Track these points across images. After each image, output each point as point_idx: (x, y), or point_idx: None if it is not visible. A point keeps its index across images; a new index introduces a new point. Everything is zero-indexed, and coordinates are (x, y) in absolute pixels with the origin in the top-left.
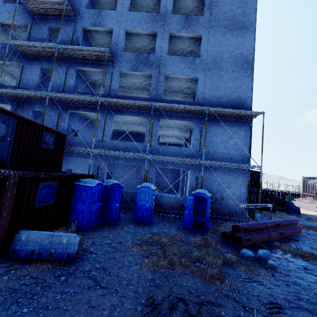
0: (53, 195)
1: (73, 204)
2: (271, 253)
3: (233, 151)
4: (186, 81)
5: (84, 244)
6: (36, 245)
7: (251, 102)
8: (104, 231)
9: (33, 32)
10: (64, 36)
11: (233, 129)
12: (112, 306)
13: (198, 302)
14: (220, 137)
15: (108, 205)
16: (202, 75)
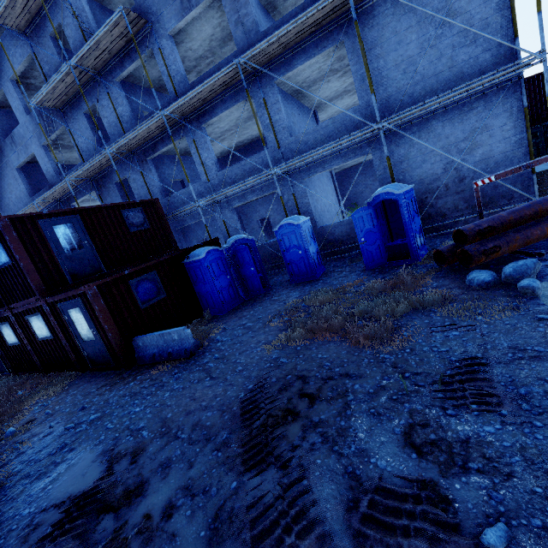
0: (159, 288)
1: (195, 289)
2: None
3: (461, 54)
4: None
5: (213, 333)
6: (154, 348)
7: None
8: (245, 309)
9: (44, 65)
10: (73, 37)
11: None
12: (213, 397)
13: (325, 377)
14: (417, 38)
15: (243, 274)
16: None
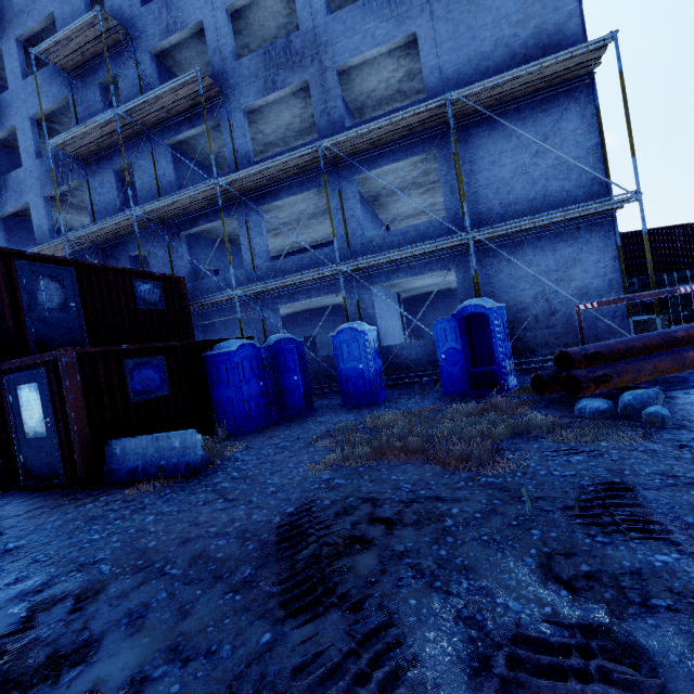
0: (163, 380)
1: (212, 393)
2: (677, 397)
3: (555, 185)
4: (396, 61)
5: (230, 451)
6: (138, 458)
7: (580, 25)
8: (277, 429)
9: (81, 110)
10: (127, 90)
11: (543, 126)
12: (229, 522)
13: (406, 500)
14: (511, 162)
15: (281, 384)
16: (423, 21)
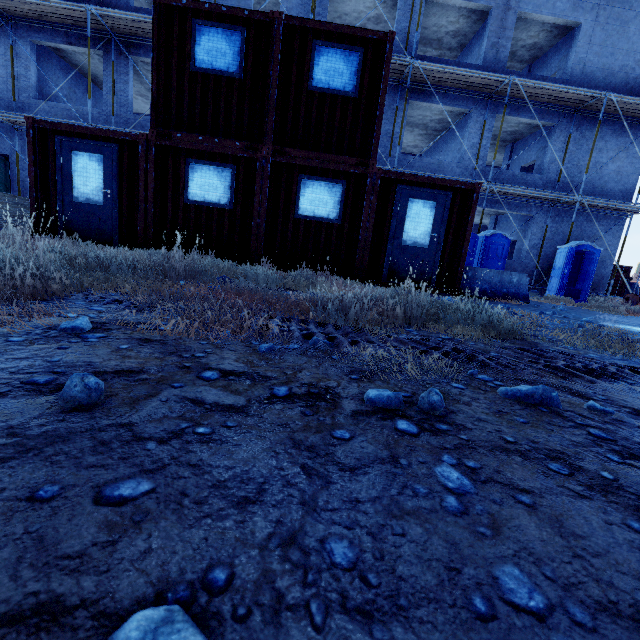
0: None
1: None
2: None
3: (610, 184)
4: (539, 31)
5: None
6: (485, 283)
7: None
8: None
9: None
10: None
11: (621, 141)
12: None
13: None
14: (596, 157)
15: None
16: (590, 18)
